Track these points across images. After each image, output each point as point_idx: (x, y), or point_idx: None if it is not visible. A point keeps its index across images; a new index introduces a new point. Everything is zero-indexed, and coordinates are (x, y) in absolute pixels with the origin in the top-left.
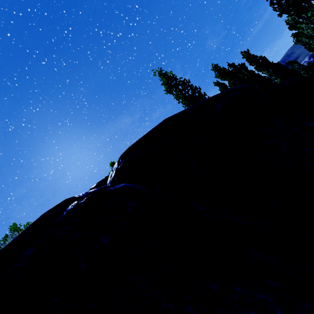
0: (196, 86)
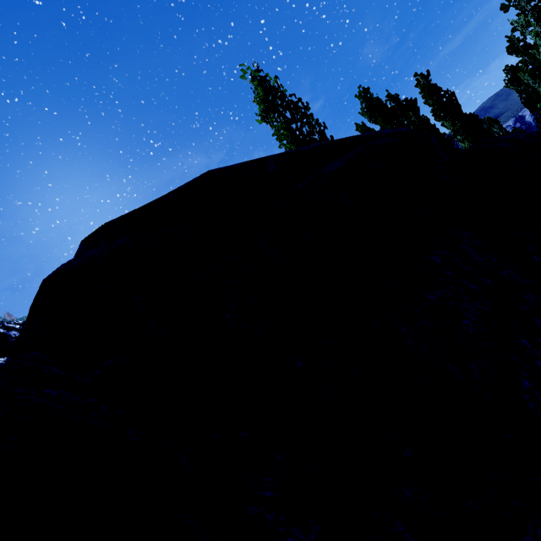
0: (318, 120)
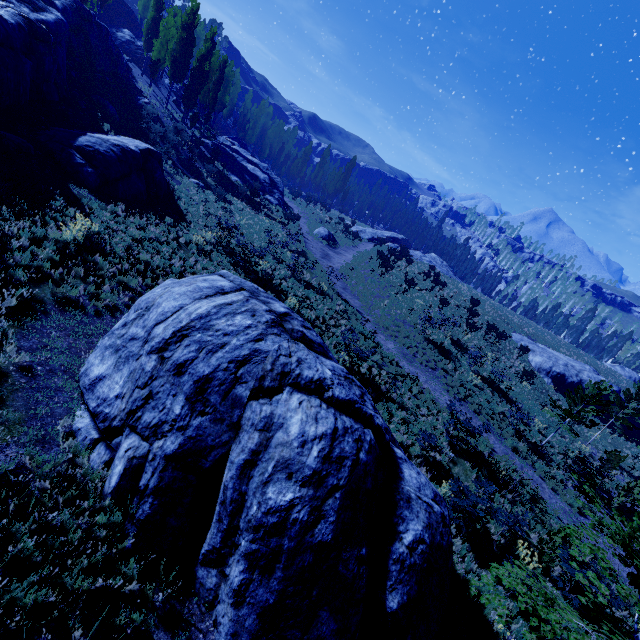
0: None
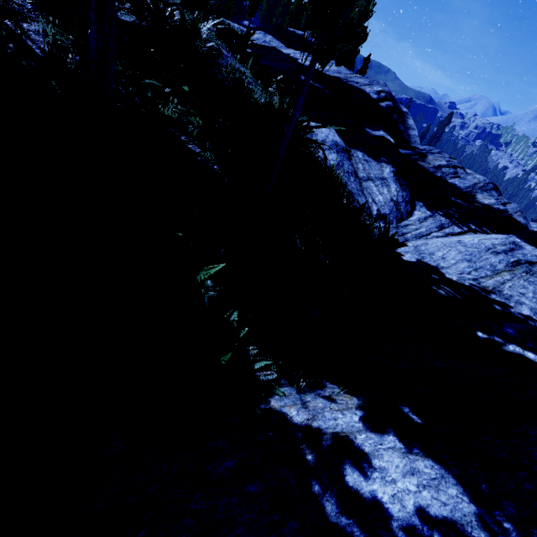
0: None
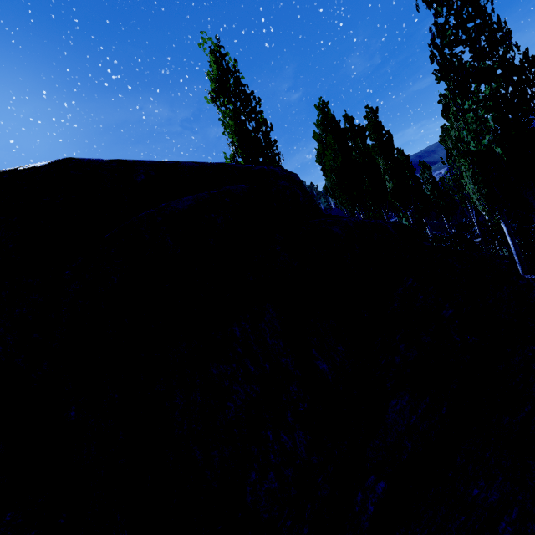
0: (266, 120)
